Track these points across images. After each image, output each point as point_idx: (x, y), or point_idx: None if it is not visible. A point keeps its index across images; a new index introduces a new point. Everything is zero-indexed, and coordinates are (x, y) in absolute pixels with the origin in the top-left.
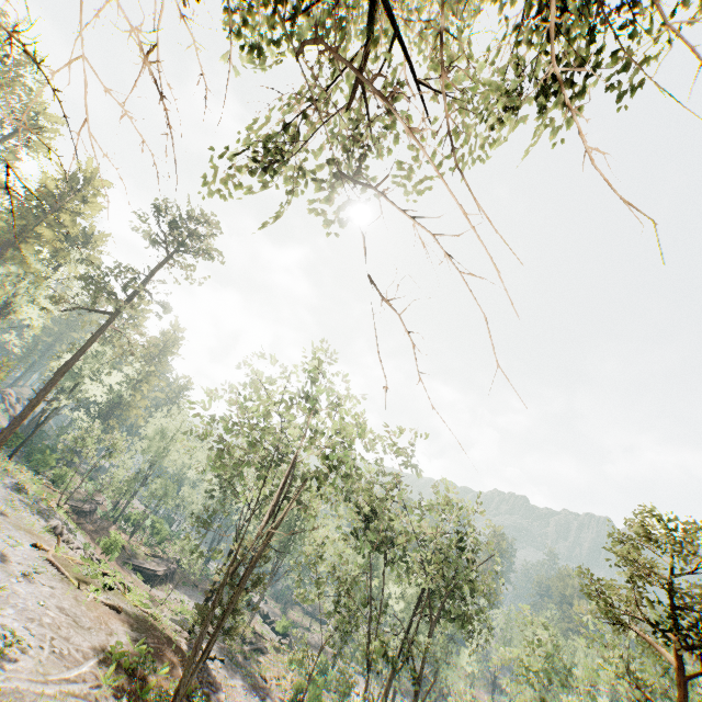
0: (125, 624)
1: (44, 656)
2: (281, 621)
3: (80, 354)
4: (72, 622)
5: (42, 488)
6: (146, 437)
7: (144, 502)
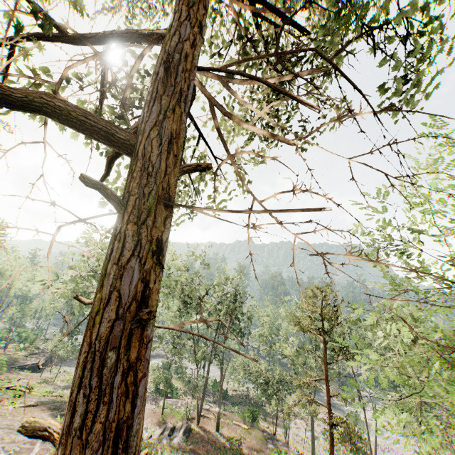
0: (45, 411)
1: None
2: None
3: None
4: (9, 430)
5: None
6: None
7: (7, 325)
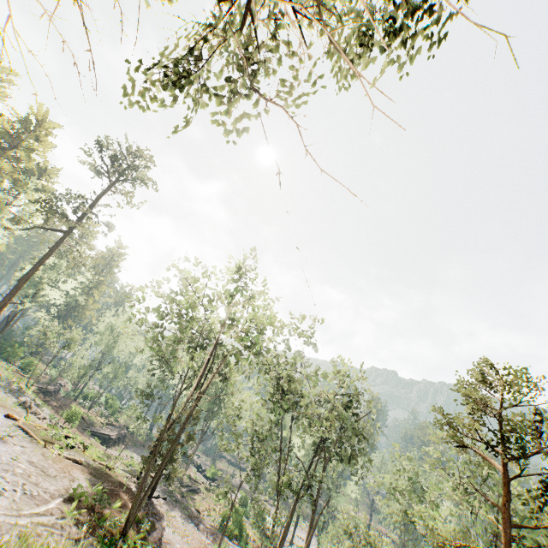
0: (85, 473)
1: (17, 497)
2: (210, 469)
3: (40, 265)
4: (41, 472)
5: (13, 374)
6: (98, 332)
7: (98, 383)
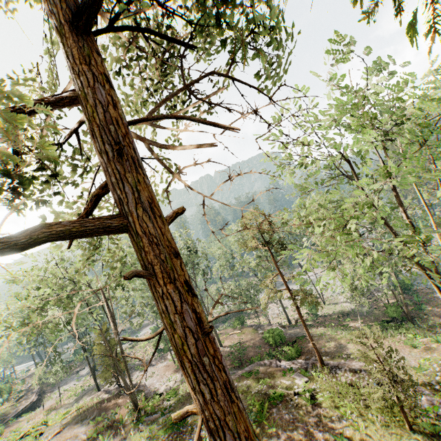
0: (74, 427)
1: None
2: None
3: None
4: None
5: None
6: None
7: None
